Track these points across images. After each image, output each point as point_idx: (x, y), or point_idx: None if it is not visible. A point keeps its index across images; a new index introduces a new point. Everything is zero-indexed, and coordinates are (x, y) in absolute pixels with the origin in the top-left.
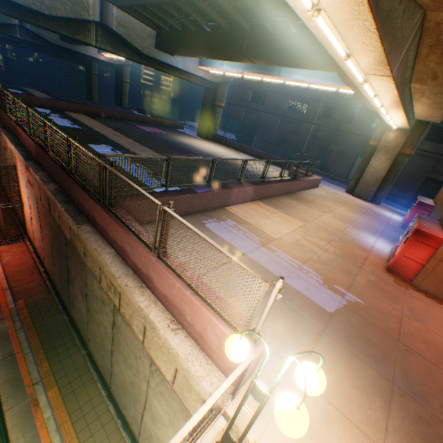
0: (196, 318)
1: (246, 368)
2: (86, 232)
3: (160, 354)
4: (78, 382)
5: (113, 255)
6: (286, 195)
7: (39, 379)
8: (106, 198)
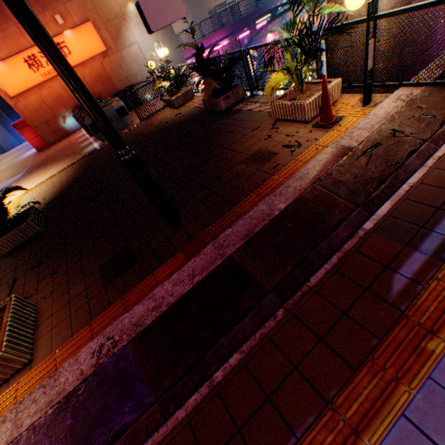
0: None
1: None
2: None
3: None
4: None
5: None
6: None
7: None
8: None
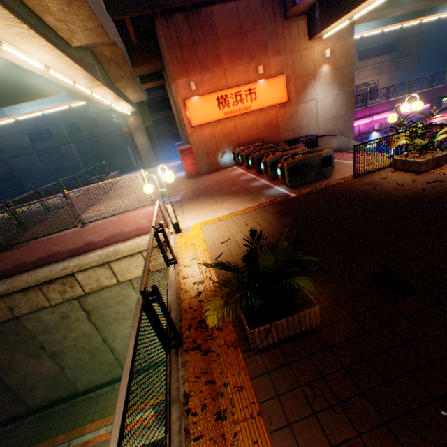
0: (130, 224)
1: (161, 208)
2: (4, 282)
3: (132, 267)
4: (101, 404)
5: (48, 267)
6: (108, 192)
7: (68, 443)
8: (0, 242)
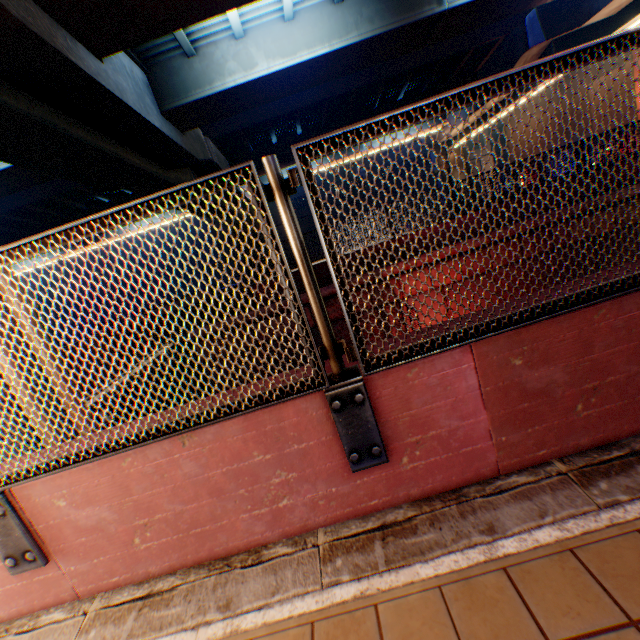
0: None
1: None
2: None
3: None
4: None
5: None
6: None
7: None
8: None
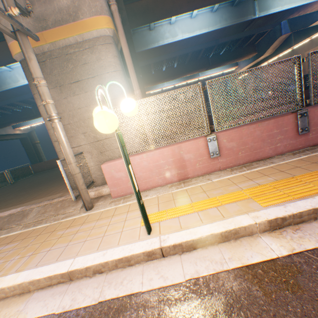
0: None
1: None
2: None
3: None
4: None
5: None
6: None
7: None
8: None
